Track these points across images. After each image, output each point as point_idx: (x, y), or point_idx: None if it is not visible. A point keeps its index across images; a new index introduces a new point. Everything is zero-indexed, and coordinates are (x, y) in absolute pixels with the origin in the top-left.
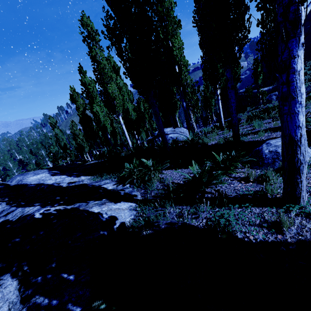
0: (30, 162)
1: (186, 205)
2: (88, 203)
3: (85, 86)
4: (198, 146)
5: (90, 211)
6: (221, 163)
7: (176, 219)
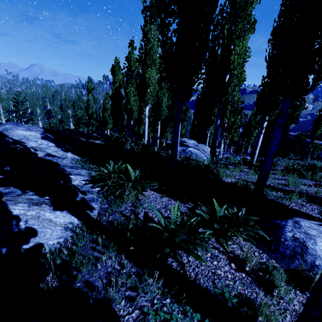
0: (56, 116)
1: (133, 263)
2: (22, 194)
3: (129, 62)
4: (211, 175)
5: (8, 209)
6: (218, 219)
7: (102, 284)
